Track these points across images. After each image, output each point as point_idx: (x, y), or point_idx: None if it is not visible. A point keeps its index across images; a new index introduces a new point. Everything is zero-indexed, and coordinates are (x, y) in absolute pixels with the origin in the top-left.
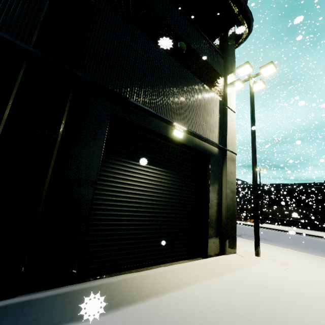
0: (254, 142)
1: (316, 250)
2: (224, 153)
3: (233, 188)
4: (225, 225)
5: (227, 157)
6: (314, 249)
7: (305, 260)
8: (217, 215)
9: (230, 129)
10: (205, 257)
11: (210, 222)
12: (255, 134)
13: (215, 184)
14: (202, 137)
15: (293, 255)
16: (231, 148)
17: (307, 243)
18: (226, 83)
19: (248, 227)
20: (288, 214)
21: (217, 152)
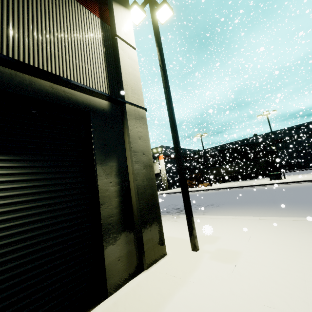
0: (167, 87)
1: (259, 203)
2: (122, 108)
3: (146, 160)
4: (138, 223)
5: (128, 114)
6: (258, 203)
7: (254, 233)
8: (121, 211)
9: (128, 71)
10: (104, 296)
11: (107, 229)
12: (166, 76)
13: (109, 160)
14: (49, 74)
15: (240, 227)
16: (135, 100)
17: (251, 196)
18: (110, 0)
19: (198, 193)
20: (231, 170)
21: (106, 107)
